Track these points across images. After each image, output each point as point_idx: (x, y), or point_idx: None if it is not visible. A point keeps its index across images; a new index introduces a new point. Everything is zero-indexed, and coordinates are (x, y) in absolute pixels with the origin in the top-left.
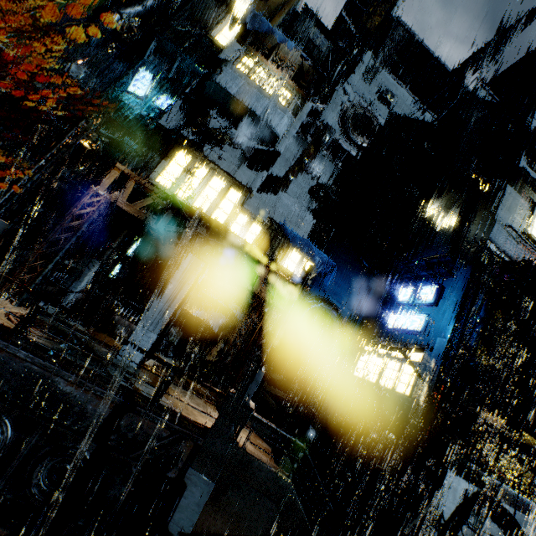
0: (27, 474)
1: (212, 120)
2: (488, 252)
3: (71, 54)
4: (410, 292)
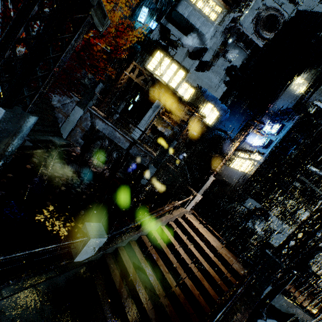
0: (111, 154)
1: (174, 32)
2: (316, 107)
3: (114, 1)
4: (268, 128)
